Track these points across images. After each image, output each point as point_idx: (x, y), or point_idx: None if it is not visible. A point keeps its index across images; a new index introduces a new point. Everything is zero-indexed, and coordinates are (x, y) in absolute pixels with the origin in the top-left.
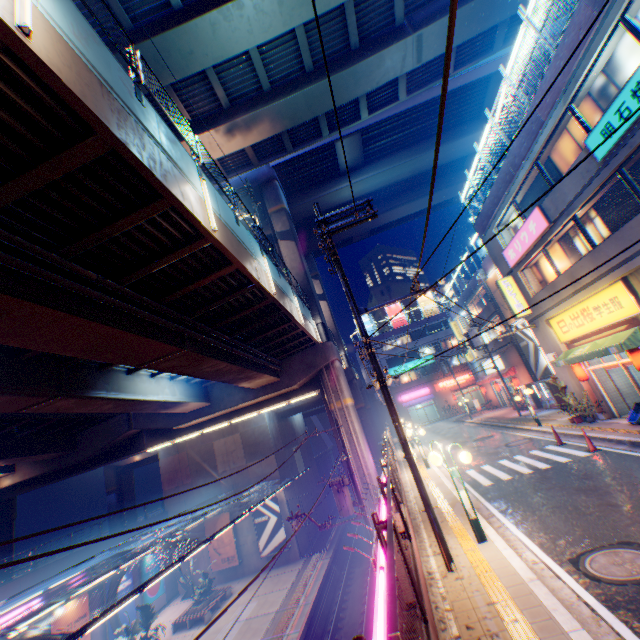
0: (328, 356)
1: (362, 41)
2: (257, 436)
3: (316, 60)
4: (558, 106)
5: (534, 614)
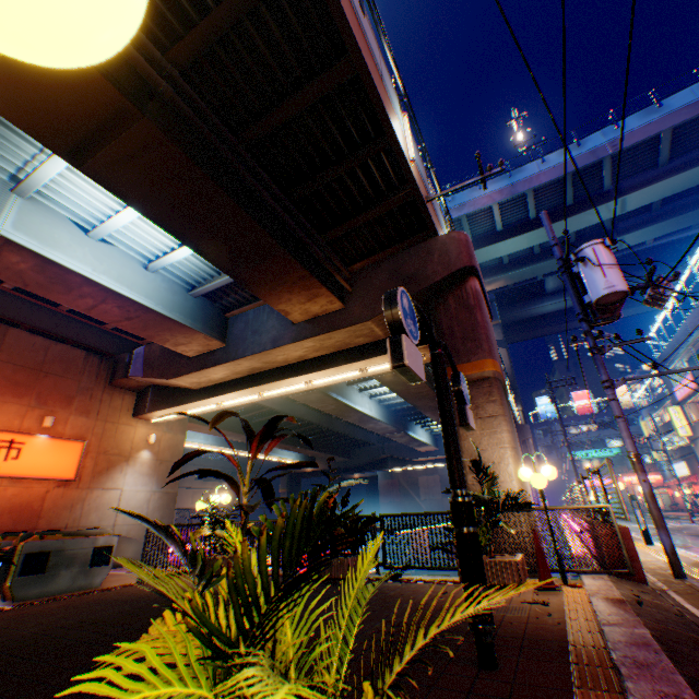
0: (524, 434)
1: (576, 237)
2: None
3: (542, 247)
4: (695, 331)
5: None
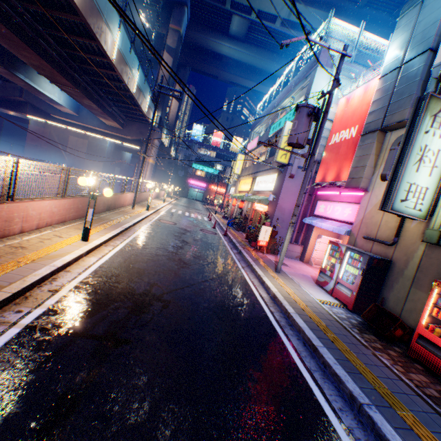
0: (153, 135)
1: None
2: (98, 149)
3: None
4: (278, 106)
5: (139, 215)
